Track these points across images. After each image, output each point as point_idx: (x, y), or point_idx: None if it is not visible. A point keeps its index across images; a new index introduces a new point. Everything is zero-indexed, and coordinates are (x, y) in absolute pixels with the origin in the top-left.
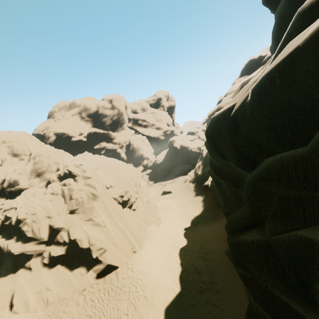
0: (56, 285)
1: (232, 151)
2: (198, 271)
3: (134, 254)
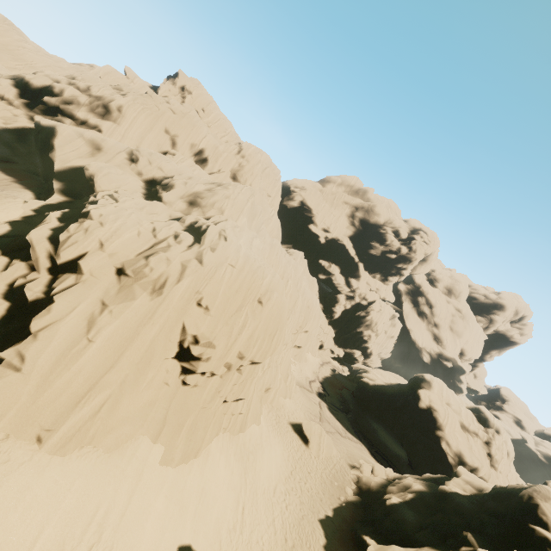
0: None
1: None
2: None
3: (28, 444)
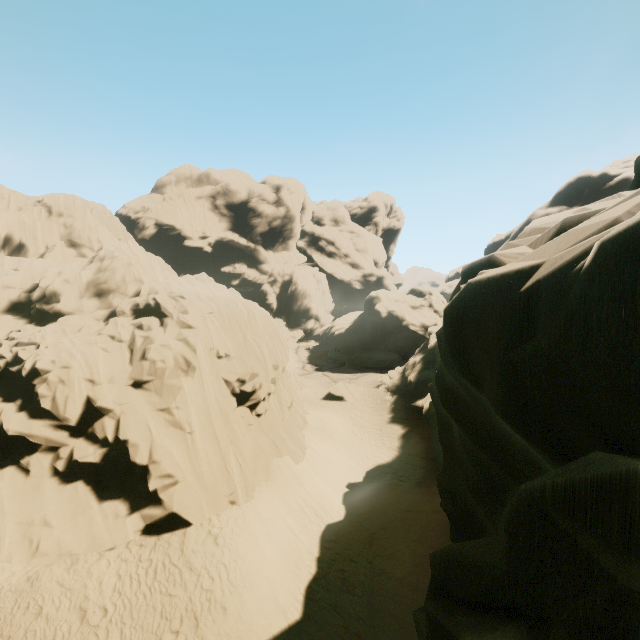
0: (64, 520)
1: (499, 377)
2: (350, 588)
3: (231, 508)
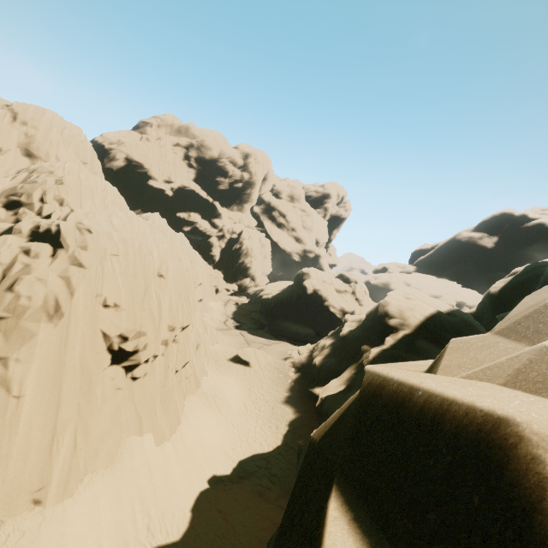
0: None
1: None
2: None
3: (29, 512)
